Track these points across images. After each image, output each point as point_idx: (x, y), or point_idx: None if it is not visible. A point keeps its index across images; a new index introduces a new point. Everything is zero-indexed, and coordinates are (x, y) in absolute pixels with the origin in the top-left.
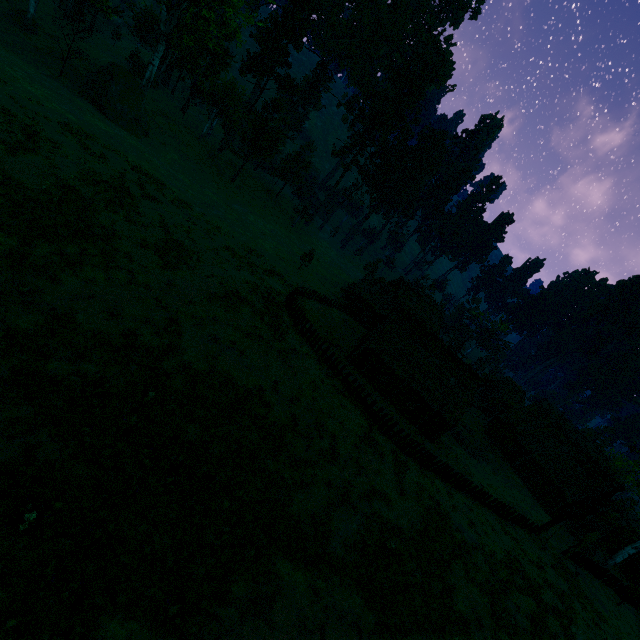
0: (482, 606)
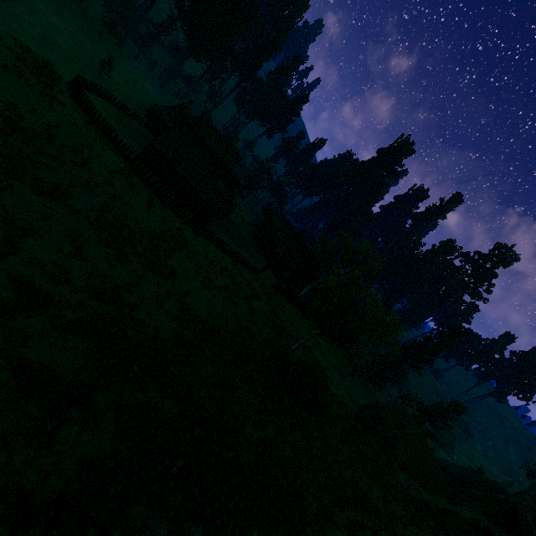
0: (191, 270)
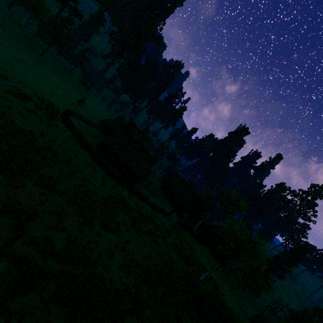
0: (129, 222)
